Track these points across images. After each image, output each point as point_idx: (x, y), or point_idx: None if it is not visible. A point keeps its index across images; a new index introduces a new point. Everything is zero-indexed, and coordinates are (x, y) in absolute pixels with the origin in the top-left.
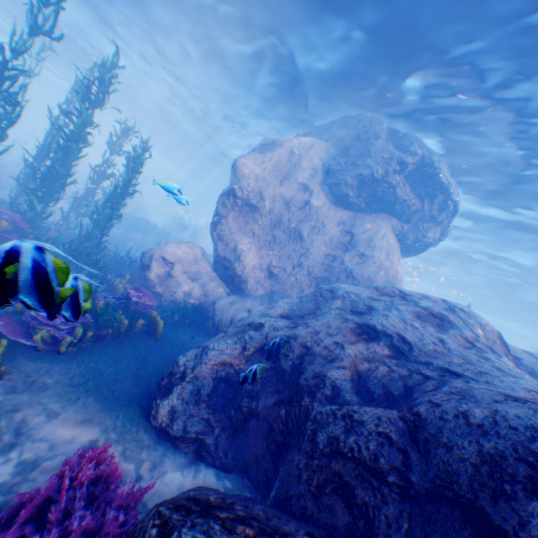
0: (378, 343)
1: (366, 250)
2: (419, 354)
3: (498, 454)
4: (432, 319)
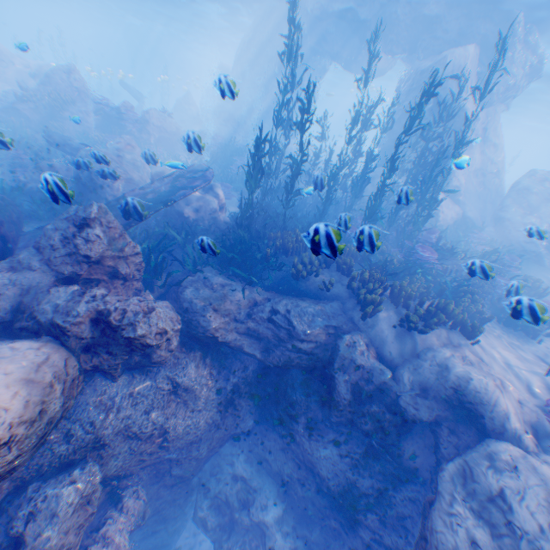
0: None
1: (494, 141)
2: None
3: None
4: None
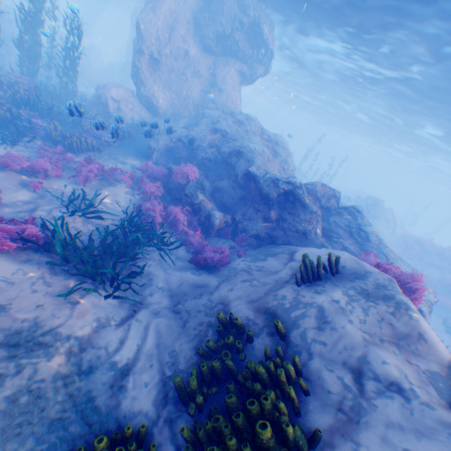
0: (218, 134)
1: (222, 86)
2: (229, 137)
3: (232, 152)
4: (238, 124)
